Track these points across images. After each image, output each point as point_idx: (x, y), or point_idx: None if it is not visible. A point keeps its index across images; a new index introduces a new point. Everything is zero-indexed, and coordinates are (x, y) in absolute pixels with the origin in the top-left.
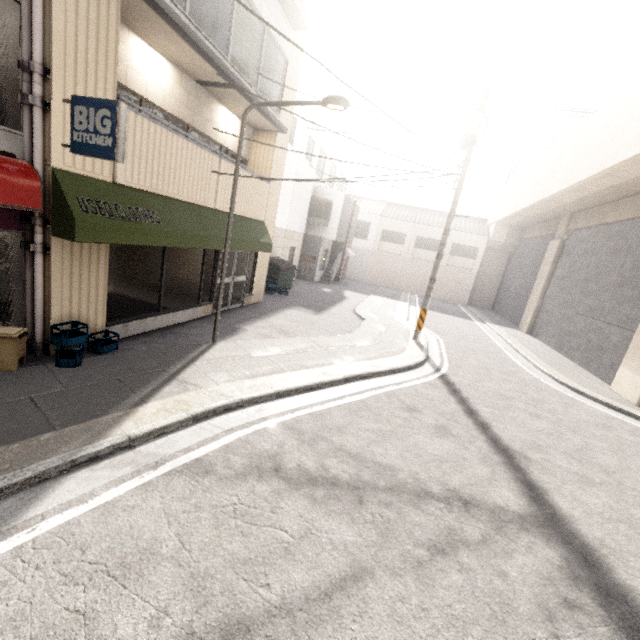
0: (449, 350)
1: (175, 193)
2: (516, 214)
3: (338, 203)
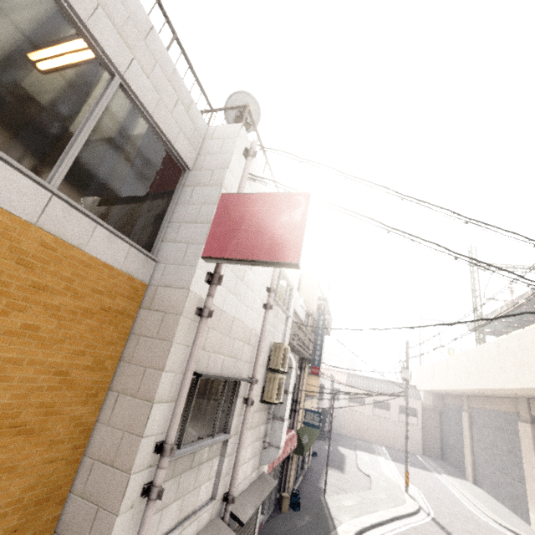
0: (428, 500)
1: None
2: (434, 391)
3: (327, 385)
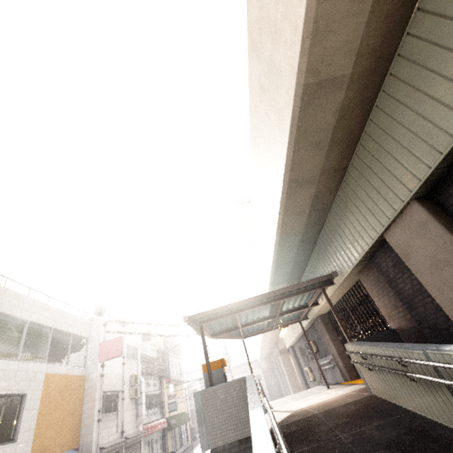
0: None
1: (174, 413)
2: (260, 357)
3: (198, 388)
